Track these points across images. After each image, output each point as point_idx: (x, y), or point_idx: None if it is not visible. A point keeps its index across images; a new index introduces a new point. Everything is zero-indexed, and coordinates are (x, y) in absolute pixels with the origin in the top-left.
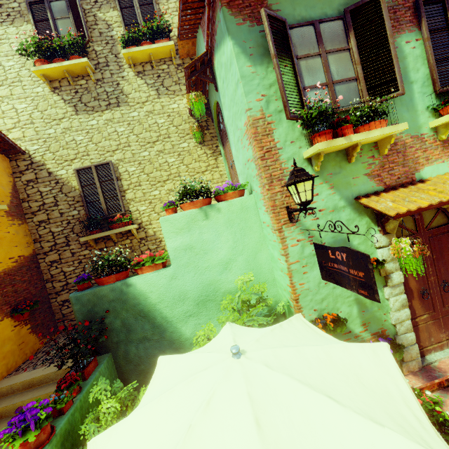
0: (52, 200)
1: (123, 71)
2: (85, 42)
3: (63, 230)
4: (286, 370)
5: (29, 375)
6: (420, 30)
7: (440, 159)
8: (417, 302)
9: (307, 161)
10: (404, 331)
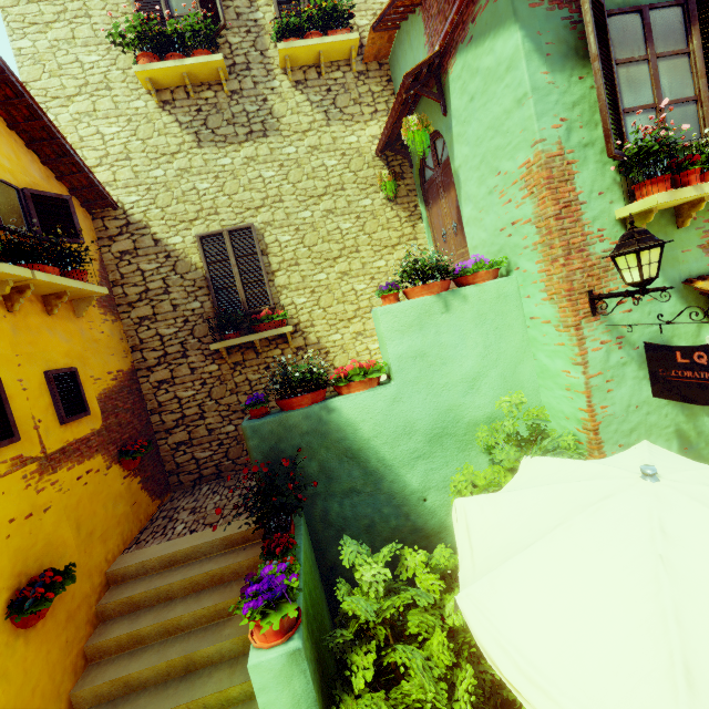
0: (160, 284)
1: (272, 78)
2: (217, 28)
3: (177, 332)
4: None
5: (166, 548)
6: None
7: None
8: None
9: (620, 224)
10: None
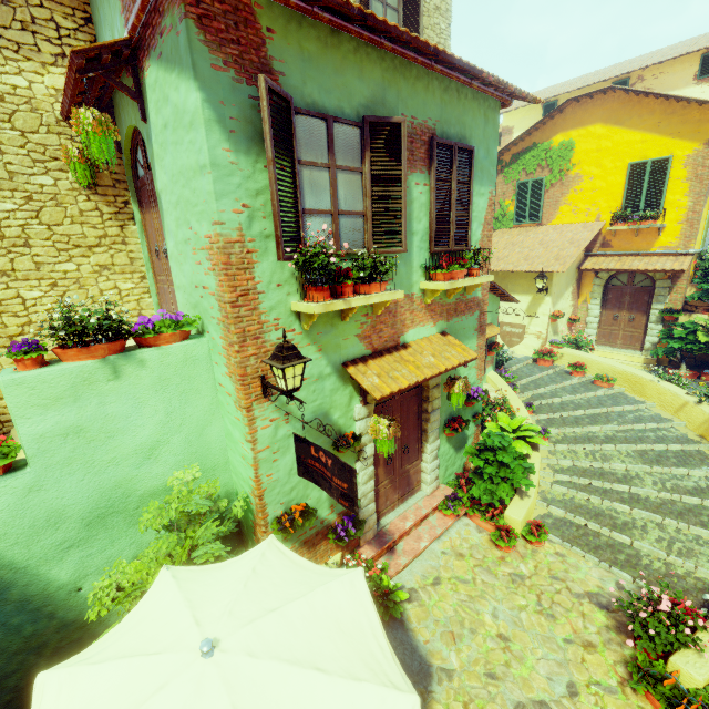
0: None
1: None
2: None
3: None
4: (273, 650)
5: None
6: (429, 174)
7: (422, 323)
8: (382, 469)
9: (295, 314)
10: (367, 503)
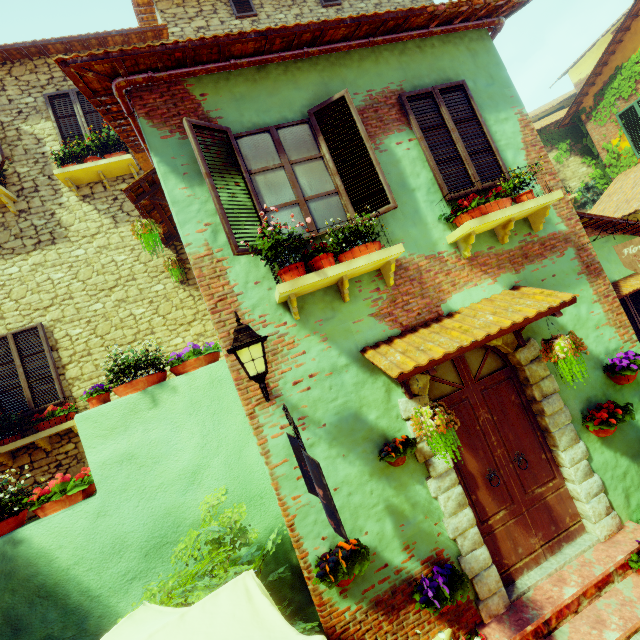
0: None
1: (60, 196)
2: None
3: None
4: None
5: None
6: (412, 129)
7: (470, 282)
8: (485, 492)
9: (283, 307)
10: (470, 547)
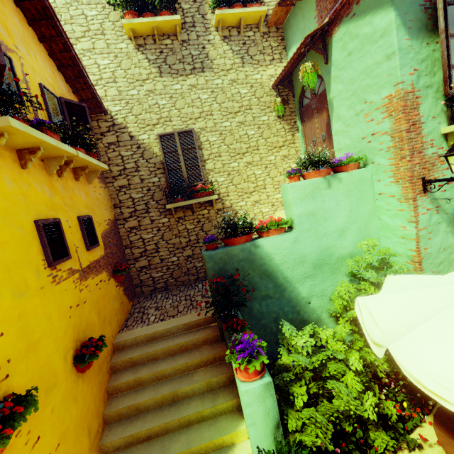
0: (133, 165)
1: (209, 34)
2: None
3: (143, 197)
4: None
5: (148, 329)
6: None
7: None
8: None
9: (443, 137)
10: None
